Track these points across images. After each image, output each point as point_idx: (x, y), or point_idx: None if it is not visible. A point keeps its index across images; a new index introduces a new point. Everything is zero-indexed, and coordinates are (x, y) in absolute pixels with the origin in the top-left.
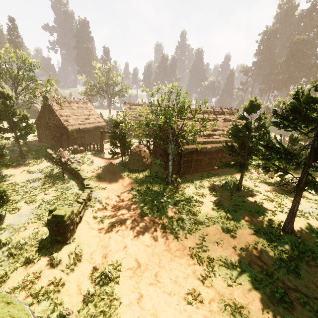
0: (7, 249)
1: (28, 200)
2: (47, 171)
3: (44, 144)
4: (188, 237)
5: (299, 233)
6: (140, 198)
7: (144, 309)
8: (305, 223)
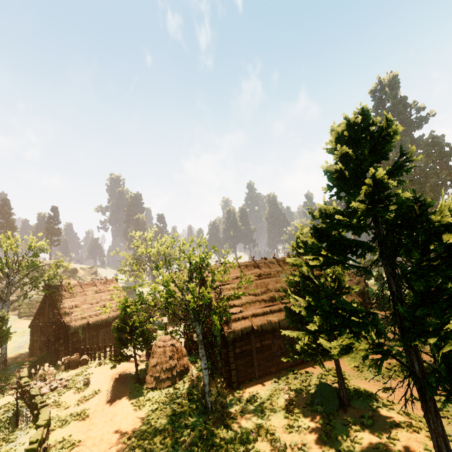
0: None
1: None
2: None
3: (35, 358)
4: None
5: None
6: None
7: None
8: None
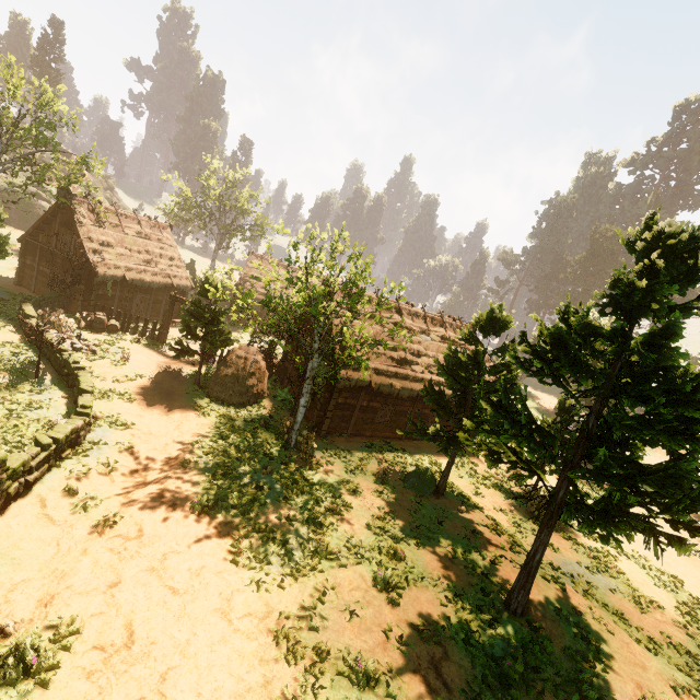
0: None
1: None
2: None
3: (28, 292)
4: (287, 585)
5: (538, 620)
6: (208, 467)
7: None
8: (556, 598)
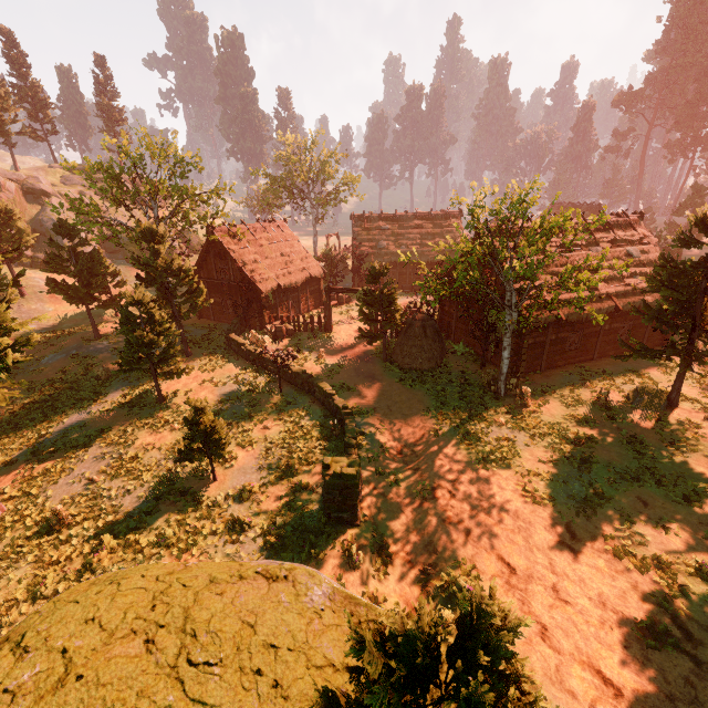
0: (257, 535)
1: (242, 442)
2: (247, 380)
3: (210, 322)
4: (591, 514)
5: None
6: (453, 431)
7: (563, 653)
8: None
